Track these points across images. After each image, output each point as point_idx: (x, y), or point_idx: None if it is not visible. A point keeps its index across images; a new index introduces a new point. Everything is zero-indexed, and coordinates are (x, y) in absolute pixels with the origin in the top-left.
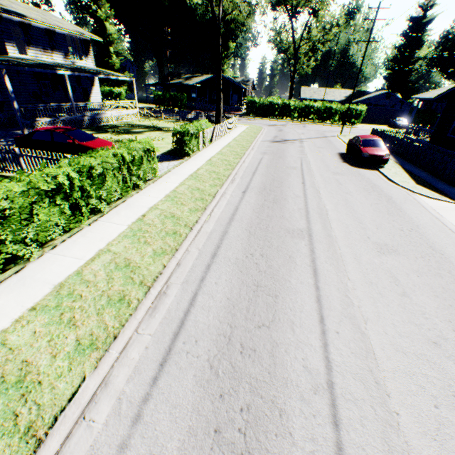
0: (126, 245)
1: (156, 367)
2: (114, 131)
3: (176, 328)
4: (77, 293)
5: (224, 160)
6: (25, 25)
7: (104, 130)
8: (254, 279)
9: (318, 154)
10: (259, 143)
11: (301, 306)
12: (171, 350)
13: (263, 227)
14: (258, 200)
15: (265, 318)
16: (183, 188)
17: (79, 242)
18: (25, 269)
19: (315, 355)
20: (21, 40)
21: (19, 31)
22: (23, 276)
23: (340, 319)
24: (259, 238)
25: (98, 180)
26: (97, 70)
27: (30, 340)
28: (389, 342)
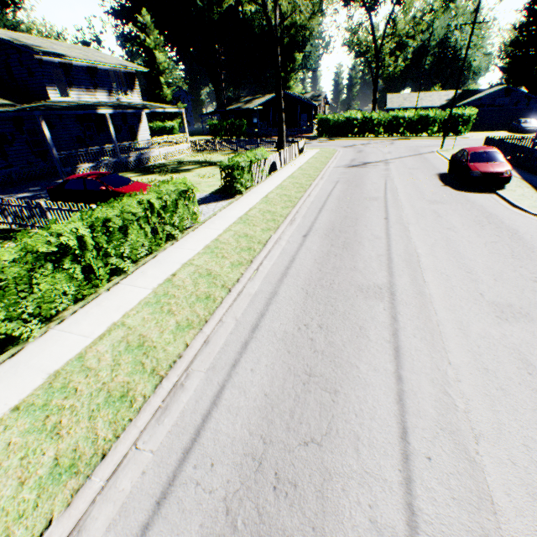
0: (145, 316)
1: (151, 506)
2: (161, 171)
3: (188, 442)
4: (73, 385)
5: (283, 195)
6: (66, 65)
7: (150, 171)
8: (305, 363)
9: (408, 178)
10: (331, 170)
11: (373, 408)
12: (176, 478)
13: (326, 284)
14: (322, 246)
15: (316, 428)
16: (227, 235)
17: (91, 314)
18: (22, 351)
19: (390, 499)
20: (63, 82)
21: (60, 73)
22: (17, 362)
23: (433, 434)
24: (319, 300)
25: (117, 235)
26: (143, 104)
27: (0, 455)
28: (519, 480)
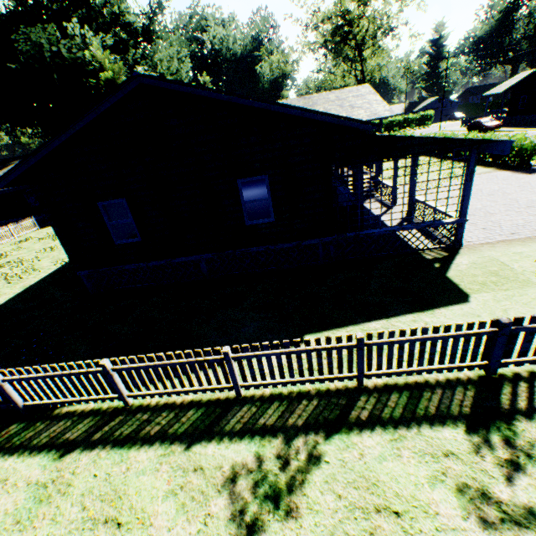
0: None
1: None
2: None
3: None
4: None
5: None
6: None
7: None
8: None
9: None
10: None
11: None
12: None
13: None
14: None
15: None
16: None
17: None
18: None
19: None
20: None
21: None
22: None
23: None
24: None
25: None
26: None
27: None
28: None
